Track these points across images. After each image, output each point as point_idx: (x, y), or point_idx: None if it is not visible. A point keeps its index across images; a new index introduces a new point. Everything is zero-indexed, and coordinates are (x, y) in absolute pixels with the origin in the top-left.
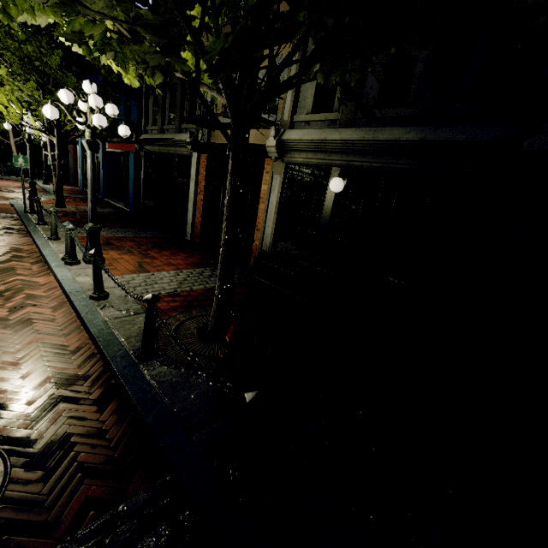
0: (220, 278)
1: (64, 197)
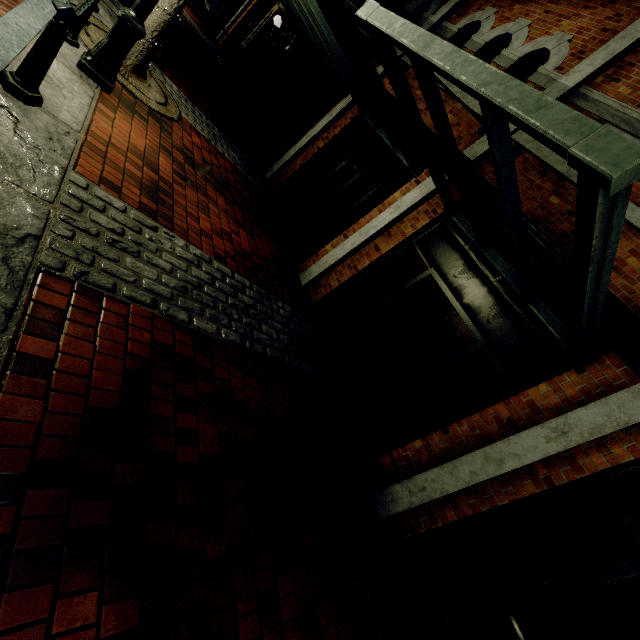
0: None
1: None
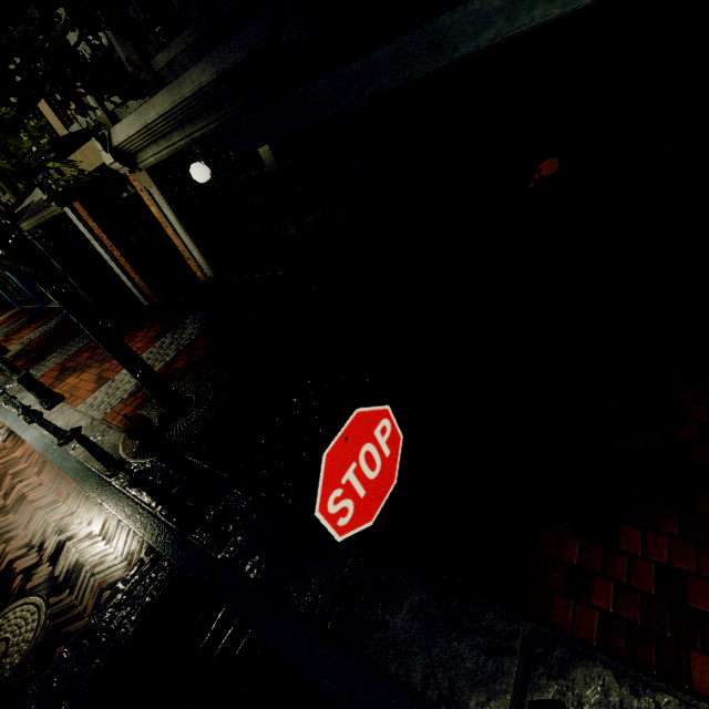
0: (128, 371)
1: (5, 335)
